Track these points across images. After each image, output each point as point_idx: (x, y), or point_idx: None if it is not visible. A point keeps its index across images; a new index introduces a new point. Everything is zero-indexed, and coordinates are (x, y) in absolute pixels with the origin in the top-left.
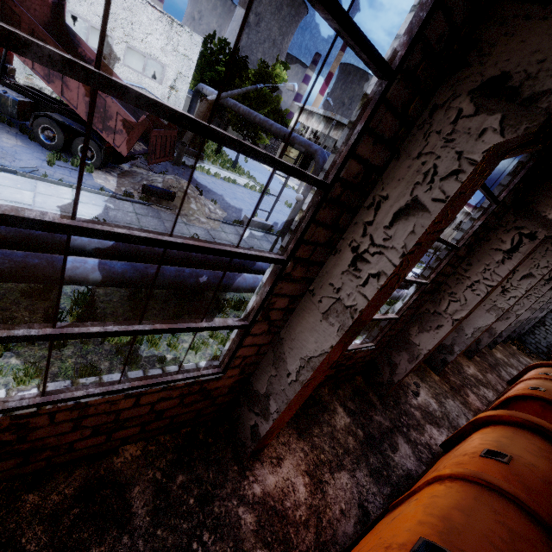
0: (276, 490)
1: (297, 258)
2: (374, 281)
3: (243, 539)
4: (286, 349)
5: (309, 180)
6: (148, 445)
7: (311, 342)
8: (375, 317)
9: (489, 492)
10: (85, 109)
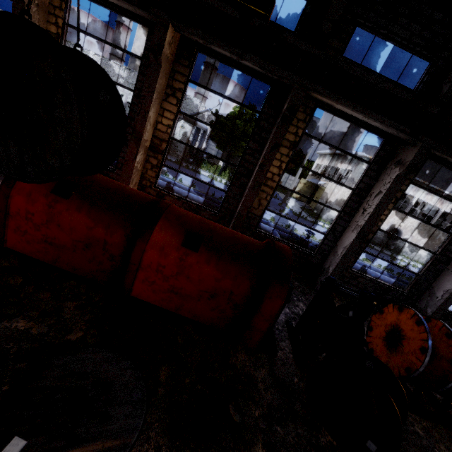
0: None
1: None
2: None
3: None
4: None
5: None
6: None
7: None
8: None
9: None
10: None
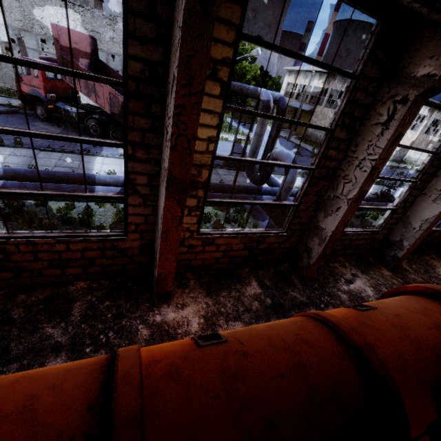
0: (173, 321)
1: (132, 142)
2: (169, 144)
3: (136, 342)
4: (158, 216)
5: (103, 81)
6: (93, 283)
7: (161, 204)
8: (264, 202)
9: (313, 321)
10: (109, 107)
